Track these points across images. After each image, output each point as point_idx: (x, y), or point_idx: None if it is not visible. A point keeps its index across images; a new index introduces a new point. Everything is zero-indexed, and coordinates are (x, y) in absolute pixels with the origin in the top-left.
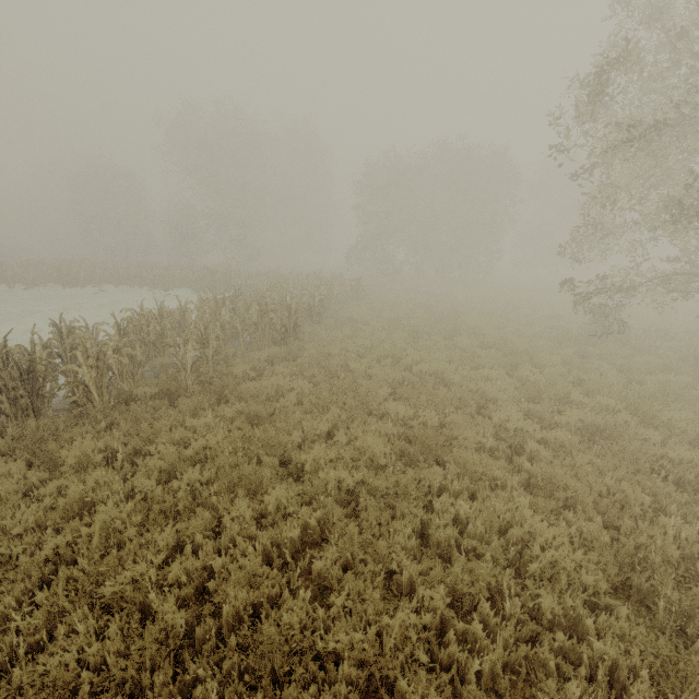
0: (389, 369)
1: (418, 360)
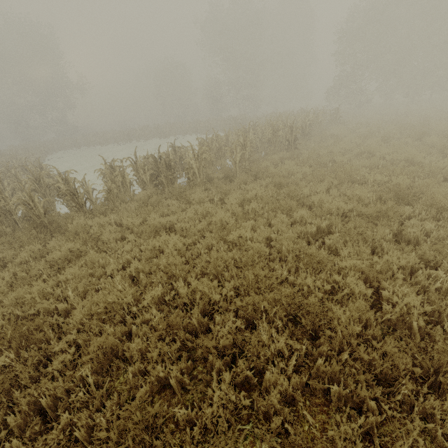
0: (365, 160)
1: (390, 154)
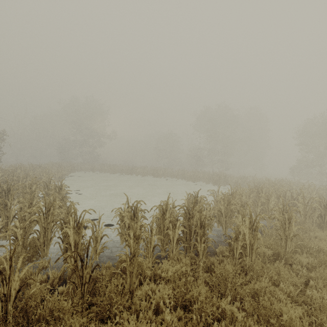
0: None
1: None
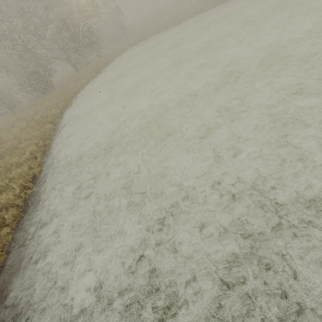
0: None
1: None
